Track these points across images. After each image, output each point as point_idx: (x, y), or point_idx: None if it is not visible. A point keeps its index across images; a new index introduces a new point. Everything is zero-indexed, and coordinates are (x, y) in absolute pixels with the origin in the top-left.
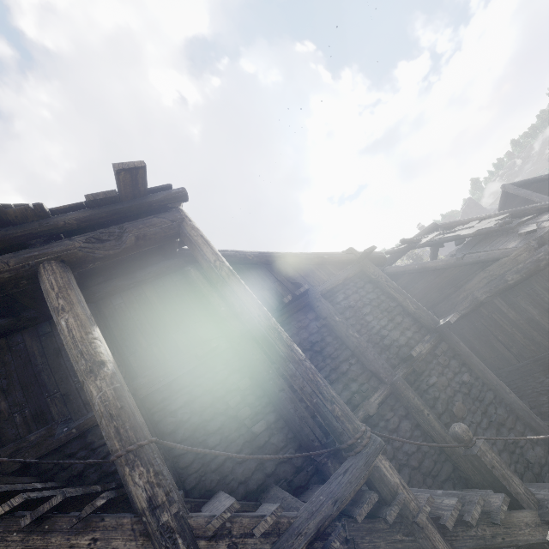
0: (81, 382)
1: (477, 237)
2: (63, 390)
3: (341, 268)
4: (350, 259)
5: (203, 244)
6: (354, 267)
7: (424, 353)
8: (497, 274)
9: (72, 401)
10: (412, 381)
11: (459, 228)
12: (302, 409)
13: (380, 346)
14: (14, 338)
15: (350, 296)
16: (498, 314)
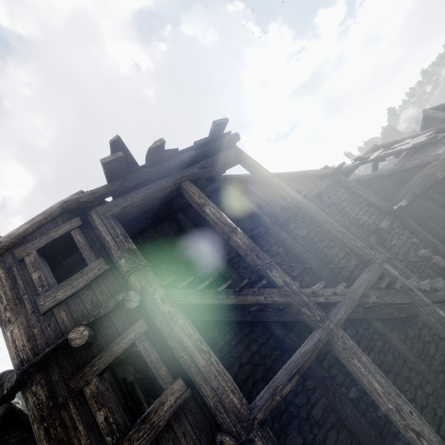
0: (227, 238)
1: (412, 150)
2: (183, 259)
3: (322, 180)
4: (327, 173)
5: (258, 165)
6: (331, 178)
7: (386, 227)
8: (429, 173)
9: (190, 265)
10: (380, 244)
11: (398, 145)
12: (318, 262)
13: (357, 225)
14: (146, 234)
15: (331, 197)
16: (431, 201)
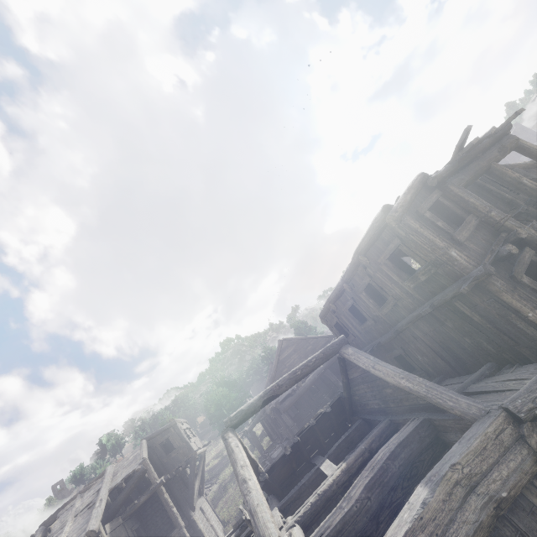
0: None
1: None
2: None
3: None
4: None
5: None
6: None
7: None
8: None
9: None
10: None
11: None
12: None
13: None
14: None
15: None
16: None
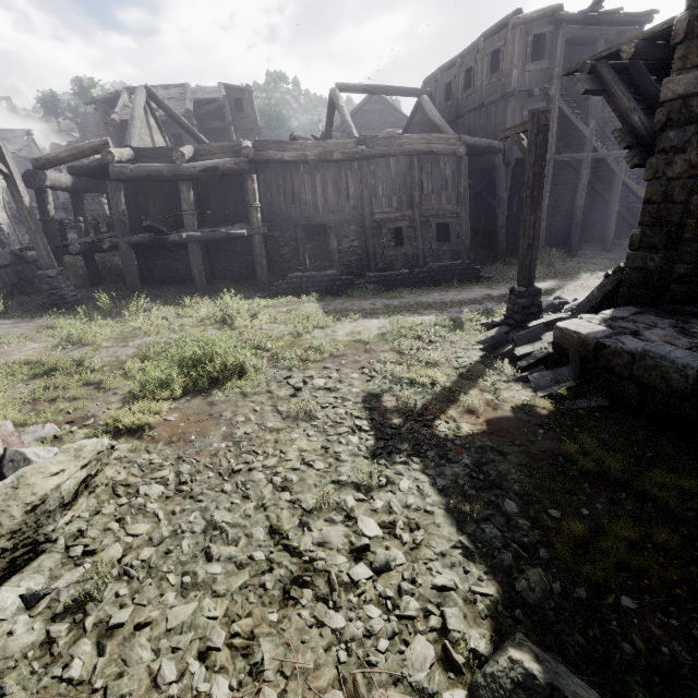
0: None
1: None
2: None
3: None
4: None
5: None
6: None
7: None
8: None
9: None
10: None
11: None
12: None
13: None
14: None
15: None
16: None
